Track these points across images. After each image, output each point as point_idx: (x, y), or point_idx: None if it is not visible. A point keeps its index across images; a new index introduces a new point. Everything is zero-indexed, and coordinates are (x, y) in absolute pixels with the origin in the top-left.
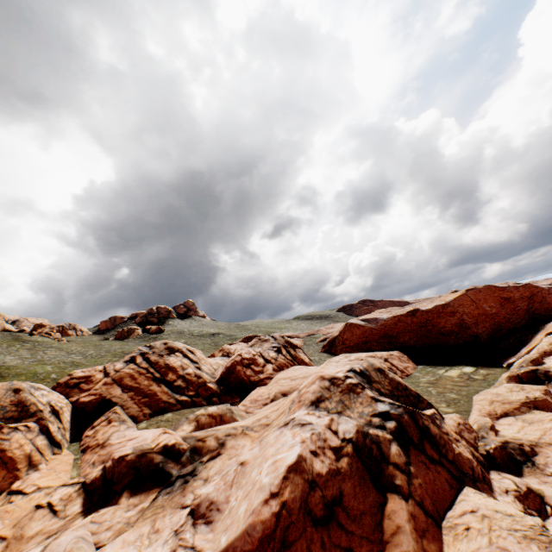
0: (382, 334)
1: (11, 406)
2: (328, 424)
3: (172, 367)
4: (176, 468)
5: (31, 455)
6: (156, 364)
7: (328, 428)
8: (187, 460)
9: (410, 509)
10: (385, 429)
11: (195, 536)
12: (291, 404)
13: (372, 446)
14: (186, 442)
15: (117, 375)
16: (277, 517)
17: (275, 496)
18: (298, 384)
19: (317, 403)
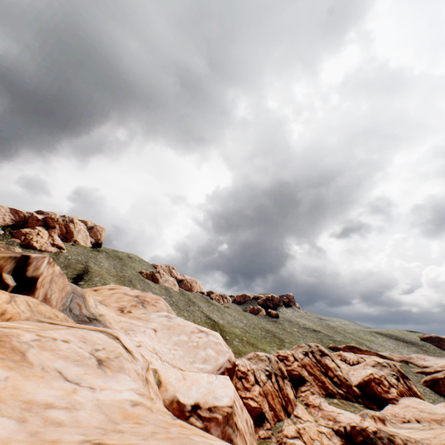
0: None
1: (278, 370)
2: None
3: (329, 367)
4: (382, 444)
5: (293, 399)
6: (320, 361)
7: None
8: (387, 443)
9: None
10: None
11: None
12: None
13: None
14: (381, 432)
15: (302, 362)
16: None
17: None
18: (426, 417)
19: None
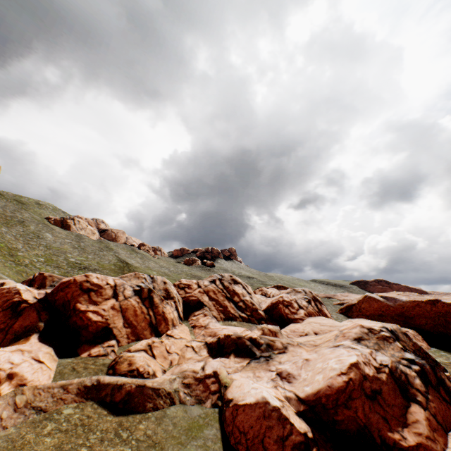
0: (398, 312)
1: (163, 290)
2: (369, 353)
3: (236, 293)
4: (258, 351)
5: (173, 320)
6: (227, 288)
7: (370, 354)
8: (264, 349)
9: (426, 415)
10: (410, 368)
11: (284, 385)
12: (336, 337)
13: (401, 374)
14: (262, 339)
15: (206, 288)
16: (346, 383)
17: (344, 374)
18: (326, 329)
19: (359, 340)
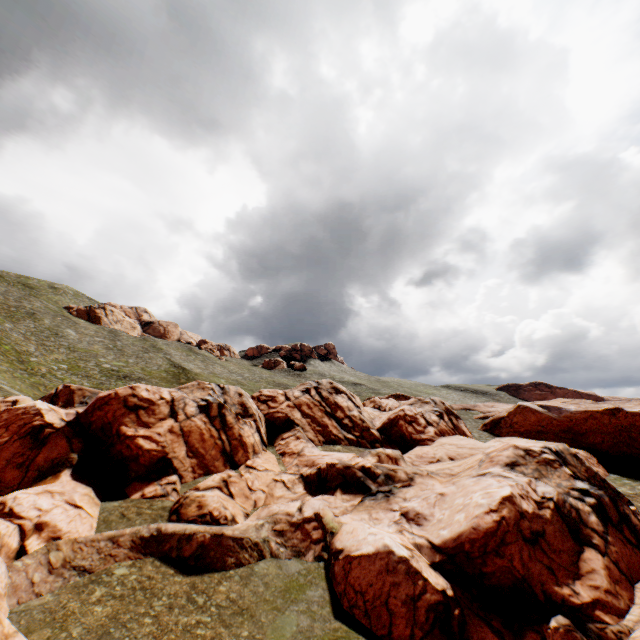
0: (564, 427)
1: (238, 405)
2: (527, 482)
3: (340, 406)
4: (373, 485)
5: (254, 445)
6: (327, 400)
7: (528, 485)
8: (382, 481)
9: (605, 562)
10: (583, 502)
11: (412, 528)
12: (481, 463)
13: (570, 509)
14: (378, 469)
15: (297, 401)
16: (498, 523)
17: (494, 511)
18: (466, 453)
19: (512, 466)
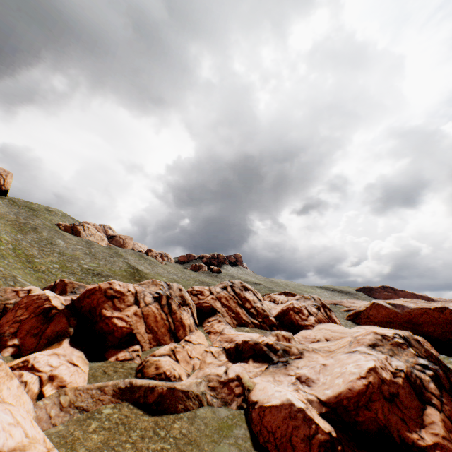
0: (406, 319)
1: (179, 297)
2: (385, 358)
3: (248, 299)
4: (275, 357)
5: (190, 325)
6: (239, 294)
7: (385, 360)
8: (281, 354)
9: (442, 417)
10: (424, 373)
11: (304, 388)
12: (350, 343)
13: (416, 378)
14: (278, 345)
15: (218, 295)
16: (366, 386)
17: (363, 378)
18: (337, 336)
19: (373, 346)
